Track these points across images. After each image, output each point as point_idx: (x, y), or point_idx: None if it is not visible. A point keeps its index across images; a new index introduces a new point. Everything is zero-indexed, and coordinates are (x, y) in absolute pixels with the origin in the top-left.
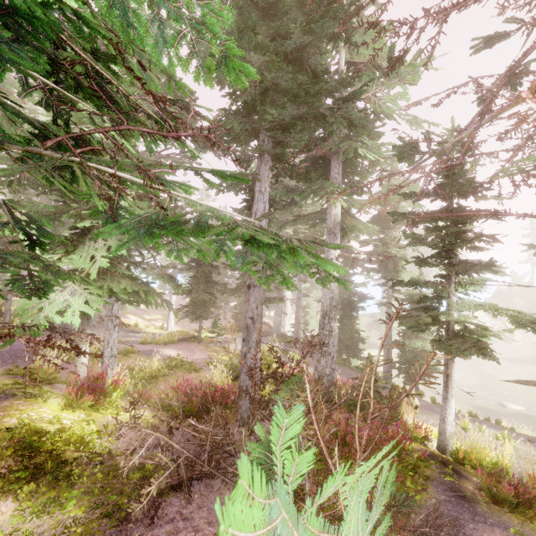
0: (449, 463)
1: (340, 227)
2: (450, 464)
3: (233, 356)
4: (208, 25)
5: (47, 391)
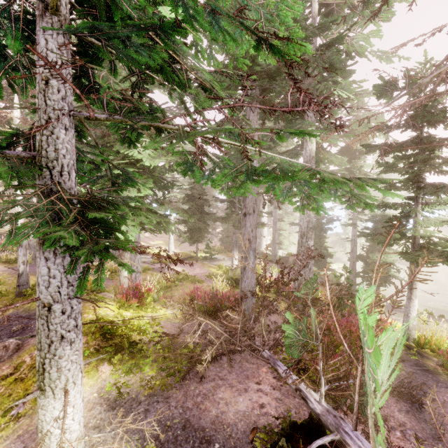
0: (412, 347)
1: None
2: (413, 348)
3: (226, 270)
4: (281, 17)
5: (102, 297)
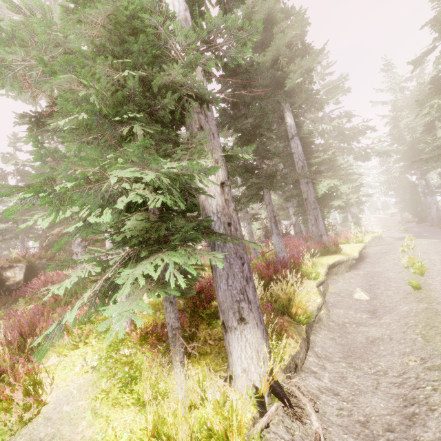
0: None
1: (379, 155)
2: None
3: None
4: None
5: None
